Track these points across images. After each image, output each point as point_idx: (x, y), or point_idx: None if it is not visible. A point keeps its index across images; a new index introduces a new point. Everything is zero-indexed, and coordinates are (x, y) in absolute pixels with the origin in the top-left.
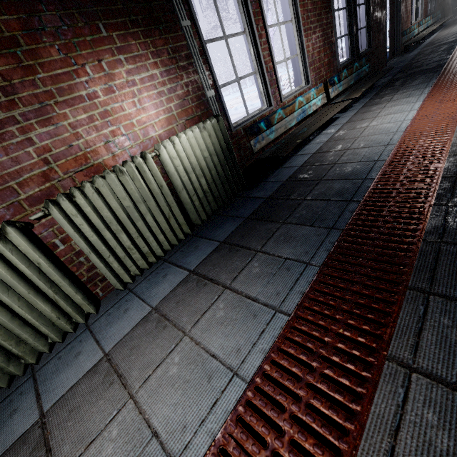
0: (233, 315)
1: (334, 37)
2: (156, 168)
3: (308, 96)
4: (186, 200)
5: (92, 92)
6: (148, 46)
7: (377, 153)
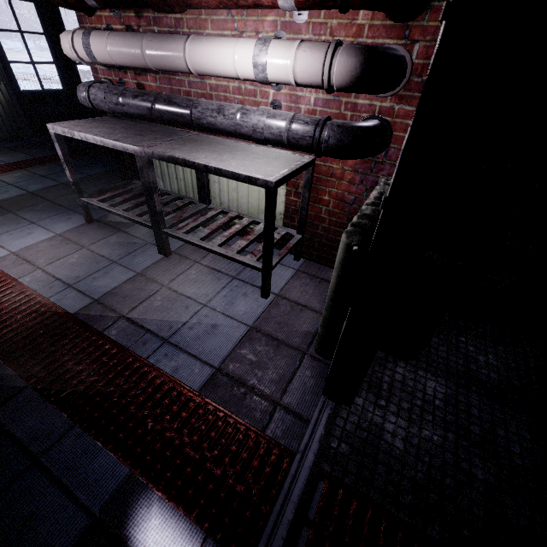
0: None
1: None
2: None
3: None
4: None
5: None
6: None
7: None
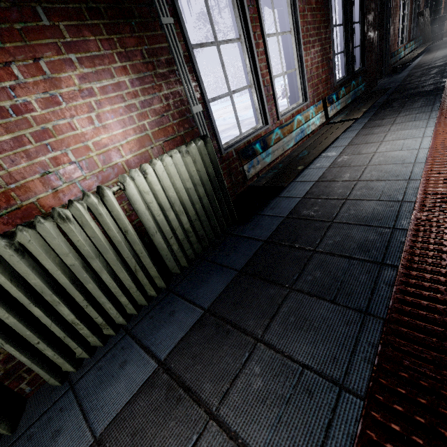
0: None
1: (332, 53)
2: (117, 208)
3: (307, 114)
4: (160, 245)
5: (22, 103)
6: (114, 44)
7: (399, 190)
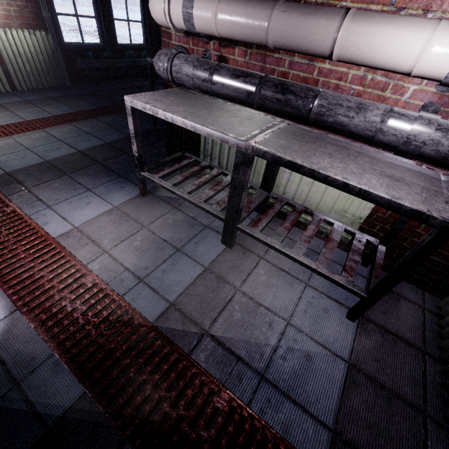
0: (5, 116)
1: None
2: None
3: (140, 53)
4: (11, 71)
5: None
6: None
7: None
